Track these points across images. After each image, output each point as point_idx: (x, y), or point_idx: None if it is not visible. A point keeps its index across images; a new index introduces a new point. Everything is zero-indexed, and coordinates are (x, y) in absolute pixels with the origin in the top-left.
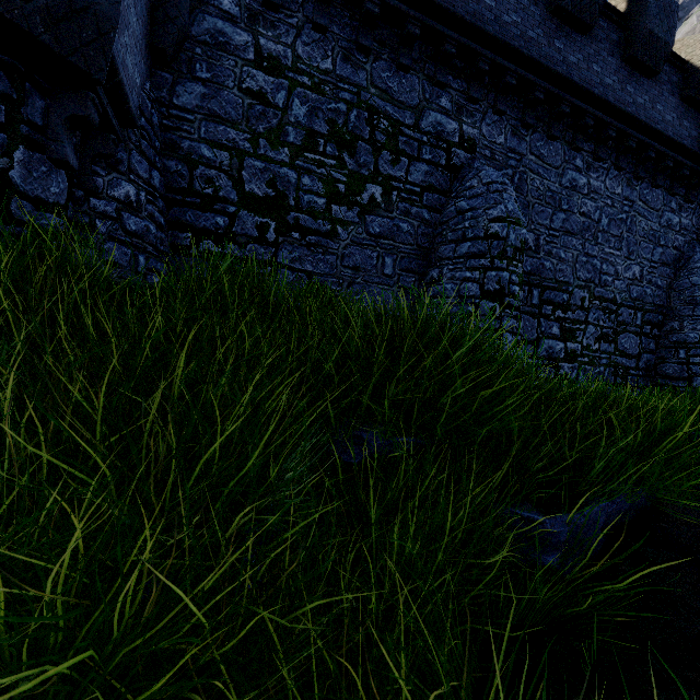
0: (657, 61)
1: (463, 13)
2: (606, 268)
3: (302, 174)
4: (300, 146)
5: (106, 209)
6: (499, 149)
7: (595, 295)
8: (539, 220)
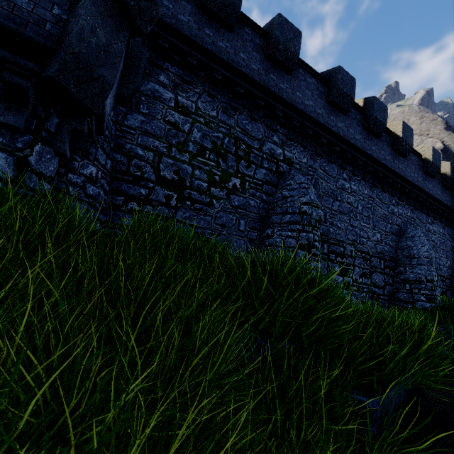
0: (380, 131)
1: (286, 98)
2: (362, 234)
3: (195, 168)
4: (195, 153)
5: (77, 180)
6: (304, 165)
7: (358, 249)
8: (326, 204)
